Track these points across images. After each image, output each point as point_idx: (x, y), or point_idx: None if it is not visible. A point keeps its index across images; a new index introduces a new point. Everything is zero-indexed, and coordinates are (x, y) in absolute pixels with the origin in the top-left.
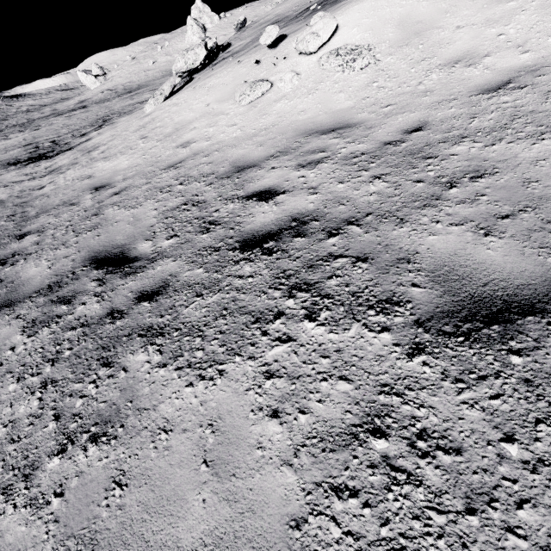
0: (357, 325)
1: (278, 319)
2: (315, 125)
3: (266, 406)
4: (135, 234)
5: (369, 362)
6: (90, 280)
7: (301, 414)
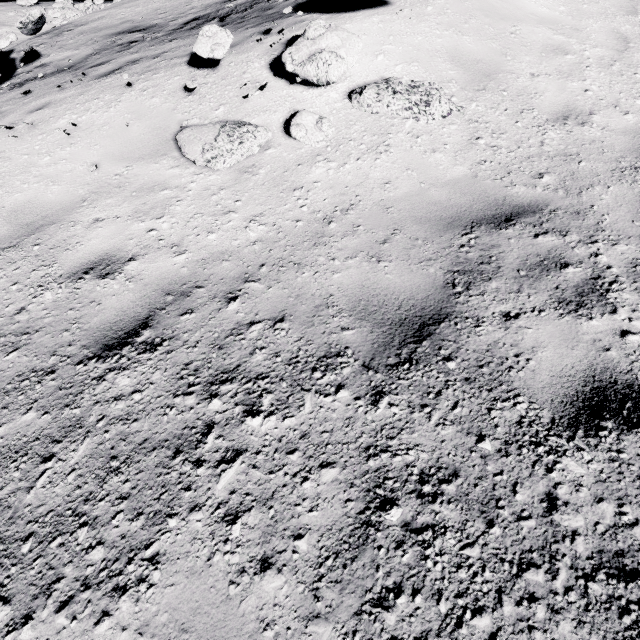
0: None
1: None
2: (449, 209)
3: None
4: None
5: None
6: None
7: None
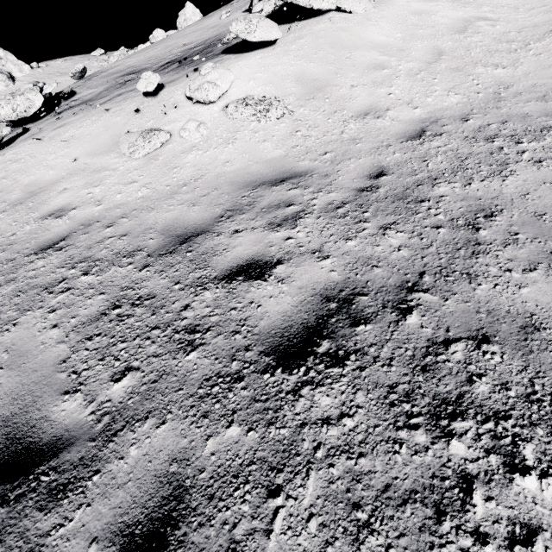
0: None
1: (473, 493)
2: (254, 176)
3: None
4: (30, 387)
5: None
6: None
7: None
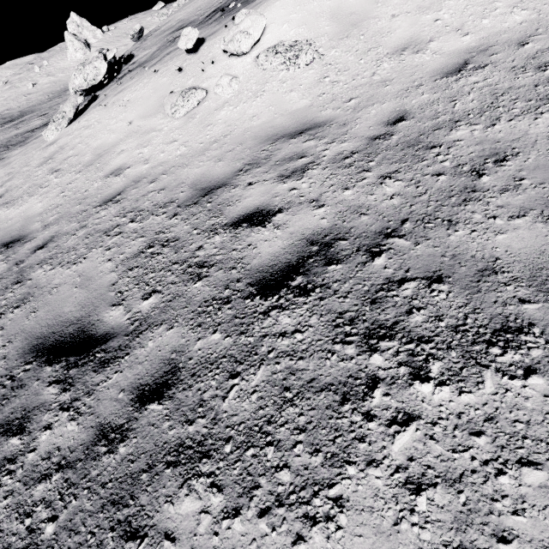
0: (489, 372)
1: (376, 390)
2: (276, 129)
3: (442, 546)
4: (92, 300)
5: (543, 427)
6: (45, 384)
7: (504, 544)
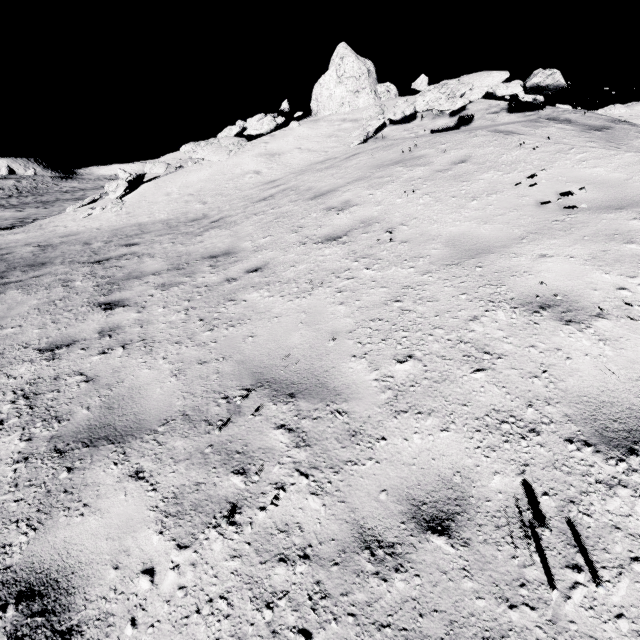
0: None
1: None
2: (75, 232)
3: None
4: None
5: None
6: None
7: None
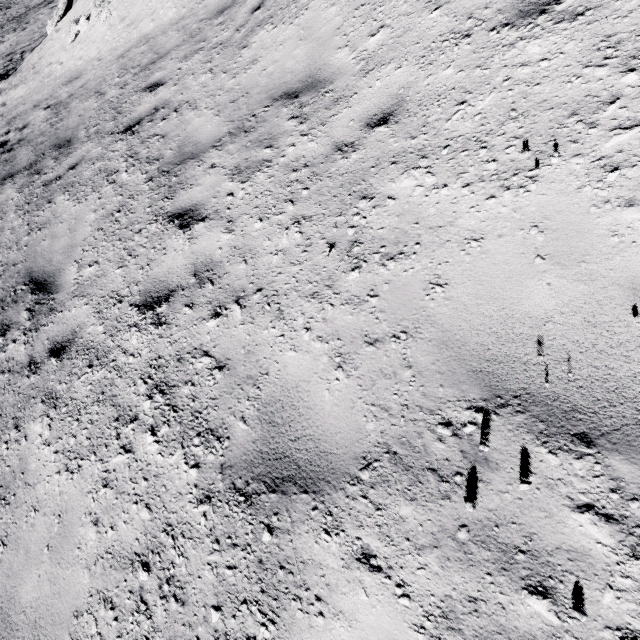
0: None
1: None
2: (75, 73)
3: None
4: None
5: None
6: None
7: None
